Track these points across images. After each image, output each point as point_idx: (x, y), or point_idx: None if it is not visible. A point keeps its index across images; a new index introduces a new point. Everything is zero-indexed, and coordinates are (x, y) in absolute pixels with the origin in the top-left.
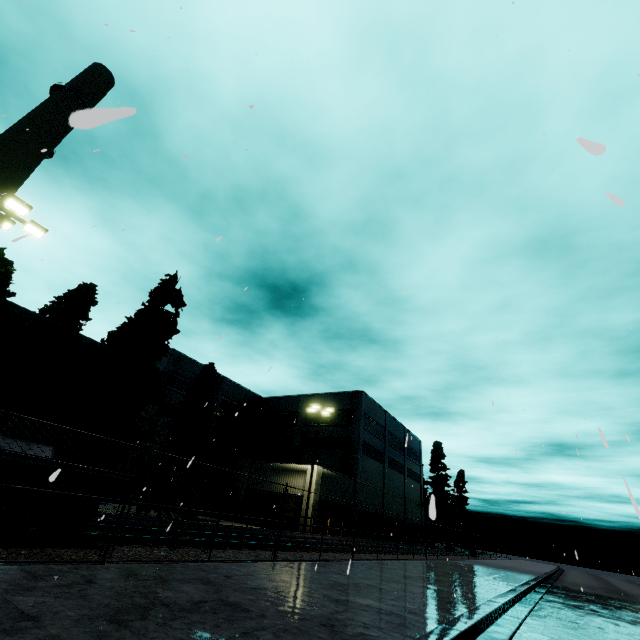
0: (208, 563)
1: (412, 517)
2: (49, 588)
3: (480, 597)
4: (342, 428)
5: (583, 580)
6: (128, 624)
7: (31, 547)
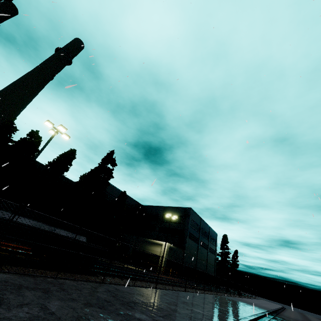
0: (135, 287)
1: (210, 271)
2: (102, 292)
3: (241, 315)
4: (179, 225)
5: (294, 315)
6: (133, 307)
7: (79, 274)
